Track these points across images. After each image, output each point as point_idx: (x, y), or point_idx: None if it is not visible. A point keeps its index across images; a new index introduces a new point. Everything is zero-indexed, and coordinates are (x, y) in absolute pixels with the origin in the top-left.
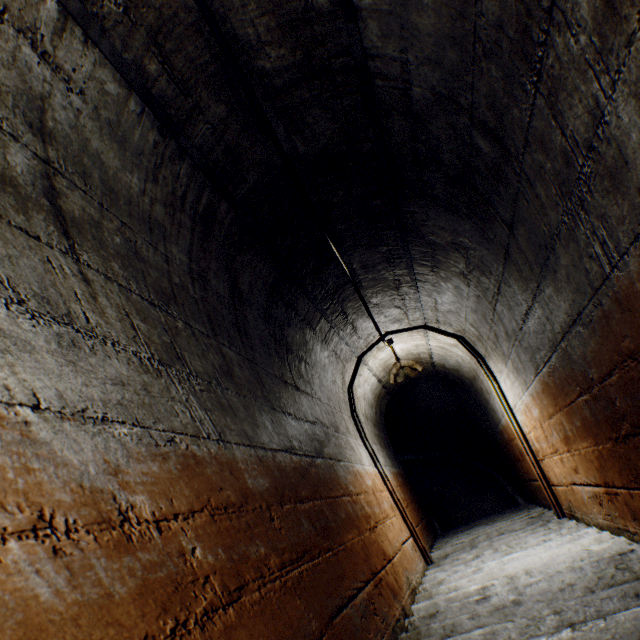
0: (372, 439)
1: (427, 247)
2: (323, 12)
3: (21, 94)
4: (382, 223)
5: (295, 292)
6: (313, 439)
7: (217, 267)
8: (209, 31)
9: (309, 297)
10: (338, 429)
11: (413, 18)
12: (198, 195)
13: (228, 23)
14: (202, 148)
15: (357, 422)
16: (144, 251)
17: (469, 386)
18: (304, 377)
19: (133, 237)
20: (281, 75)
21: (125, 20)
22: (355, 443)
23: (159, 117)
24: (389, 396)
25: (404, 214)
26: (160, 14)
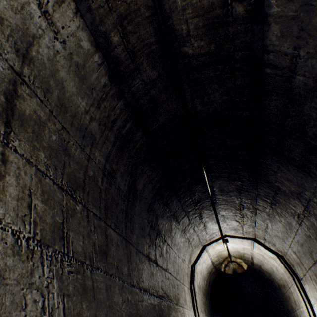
0: (200, 307)
1: (271, 189)
2: (238, 17)
3: (18, 30)
4: (241, 166)
5: (172, 196)
6: (157, 315)
7: (124, 170)
8: (157, 23)
9: (180, 201)
10: (178, 301)
11: (315, 20)
12: (124, 122)
13: (170, 20)
14: (134, 94)
15: (193, 294)
16: (72, 149)
17: (277, 288)
18: (164, 255)
19: (68, 138)
20: (197, 58)
21: (105, 6)
22: (188, 313)
23: (111, 69)
24: (216, 273)
25: (260, 164)
26: (128, 7)
